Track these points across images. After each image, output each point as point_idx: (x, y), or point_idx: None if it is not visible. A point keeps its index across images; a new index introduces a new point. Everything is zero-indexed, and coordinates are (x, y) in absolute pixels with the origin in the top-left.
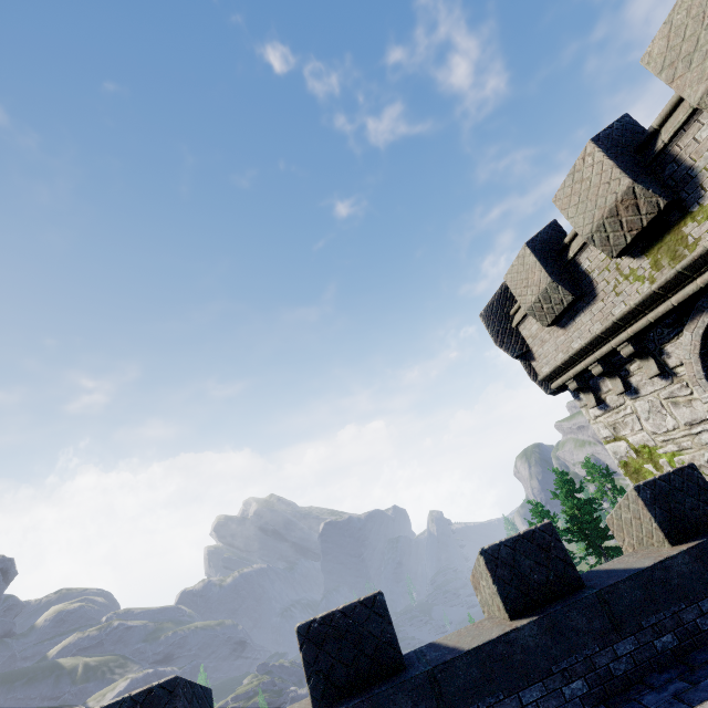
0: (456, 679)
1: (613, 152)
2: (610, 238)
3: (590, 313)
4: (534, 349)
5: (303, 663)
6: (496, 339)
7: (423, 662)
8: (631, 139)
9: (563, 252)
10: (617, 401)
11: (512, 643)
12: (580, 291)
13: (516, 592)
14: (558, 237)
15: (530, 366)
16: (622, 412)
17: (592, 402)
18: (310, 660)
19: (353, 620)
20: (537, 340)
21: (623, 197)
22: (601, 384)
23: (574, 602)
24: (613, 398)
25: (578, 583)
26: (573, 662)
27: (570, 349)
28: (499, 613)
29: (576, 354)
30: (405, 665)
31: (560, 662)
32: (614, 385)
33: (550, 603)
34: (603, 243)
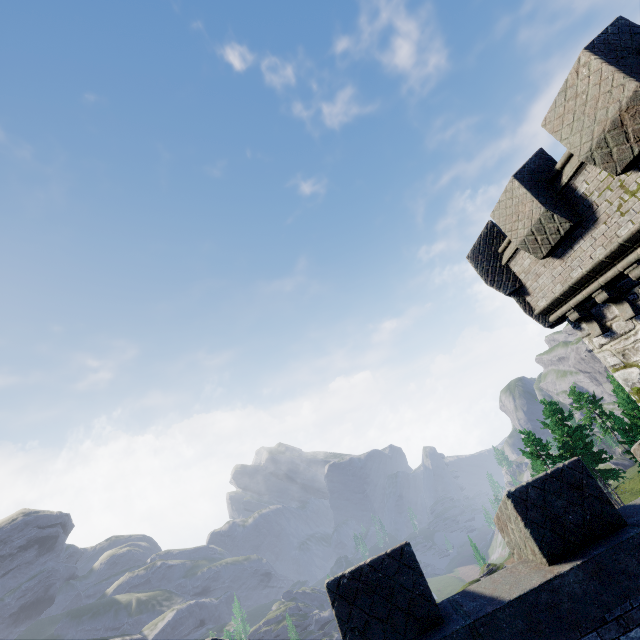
0: (500, 633)
1: (612, 57)
2: (613, 153)
3: (590, 239)
4: (528, 283)
5: (337, 620)
6: (486, 278)
7: (460, 613)
8: (630, 41)
9: (555, 179)
10: (626, 326)
11: (557, 591)
12: (577, 217)
13: (551, 535)
14: (546, 165)
15: (524, 302)
16: (632, 337)
17: (596, 330)
18: (343, 617)
19: (382, 573)
20: (530, 274)
21: (628, 104)
22: (605, 311)
23: (620, 543)
24: (620, 325)
25: (618, 521)
26: (628, 608)
27: (569, 278)
28: (534, 557)
29: (577, 283)
30: (442, 618)
31: (613, 609)
32: (622, 311)
33: (590, 544)
34: (605, 160)
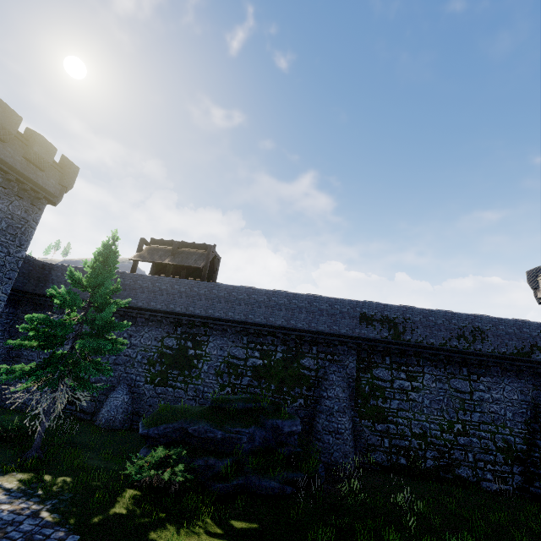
0: None
1: None
2: None
3: None
4: (540, 289)
5: None
6: (528, 281)
7: None
8: None
9: None
10: None
11: None
12: None
13: None
14: None
15: (536, 293)
16: None
17: None
18: None
19: None
20: None
21: None
22: None
23: None
24: None
25: None
26: None
27: None
28: None
29: None
30: None
31: None
32: None
33: None
34: None
